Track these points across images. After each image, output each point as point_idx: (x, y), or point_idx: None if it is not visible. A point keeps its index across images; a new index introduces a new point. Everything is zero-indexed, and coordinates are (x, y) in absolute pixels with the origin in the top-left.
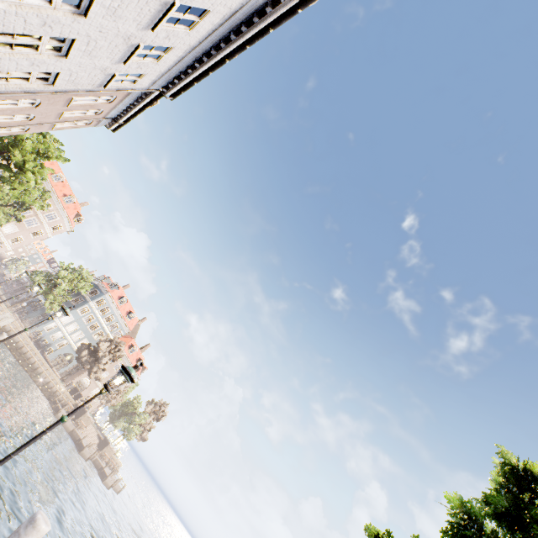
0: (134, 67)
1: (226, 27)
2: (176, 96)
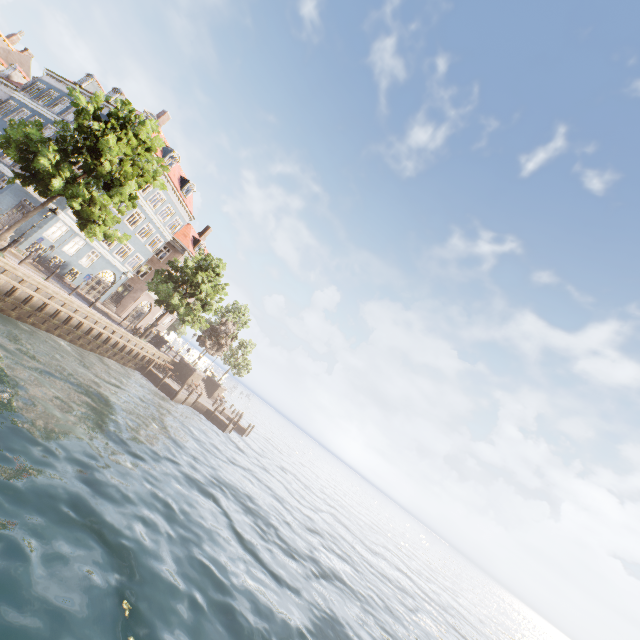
0: None
1: None
2: None
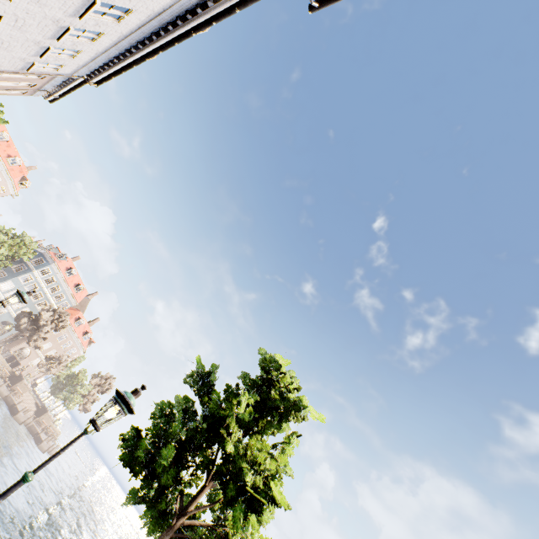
0: (51, 60)
1: (125, 43)
2: (99, 84)
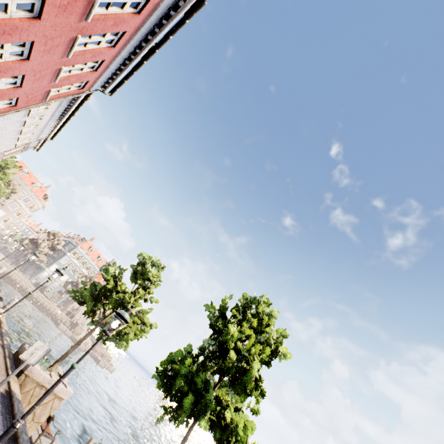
0: (23, 139)
1: (51, 122)
2: (52, 139)
